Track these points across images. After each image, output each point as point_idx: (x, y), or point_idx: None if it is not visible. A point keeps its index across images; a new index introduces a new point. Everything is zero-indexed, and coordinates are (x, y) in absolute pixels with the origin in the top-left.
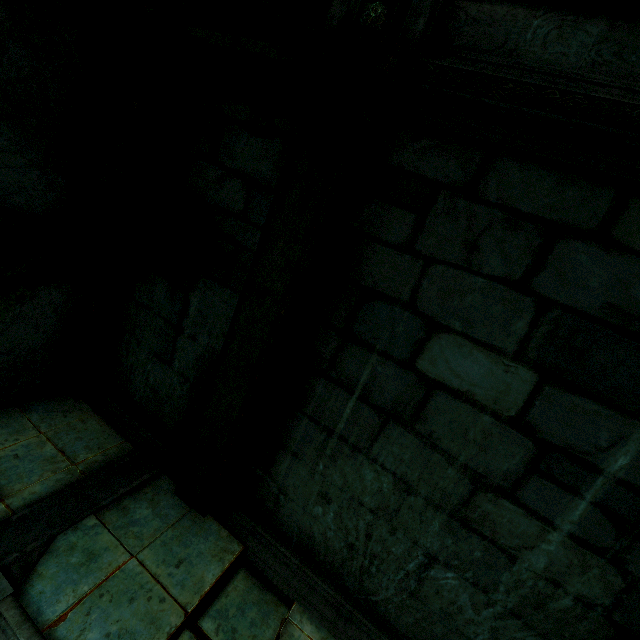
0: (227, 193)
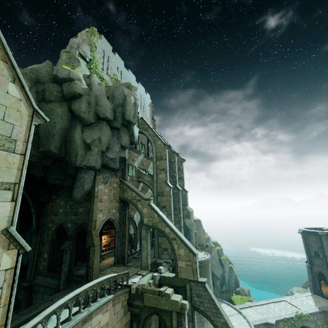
0: (21, 297)
